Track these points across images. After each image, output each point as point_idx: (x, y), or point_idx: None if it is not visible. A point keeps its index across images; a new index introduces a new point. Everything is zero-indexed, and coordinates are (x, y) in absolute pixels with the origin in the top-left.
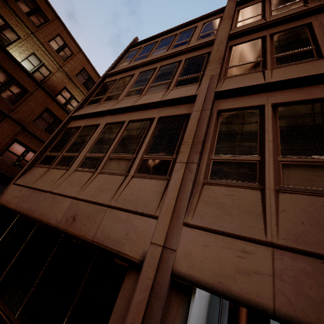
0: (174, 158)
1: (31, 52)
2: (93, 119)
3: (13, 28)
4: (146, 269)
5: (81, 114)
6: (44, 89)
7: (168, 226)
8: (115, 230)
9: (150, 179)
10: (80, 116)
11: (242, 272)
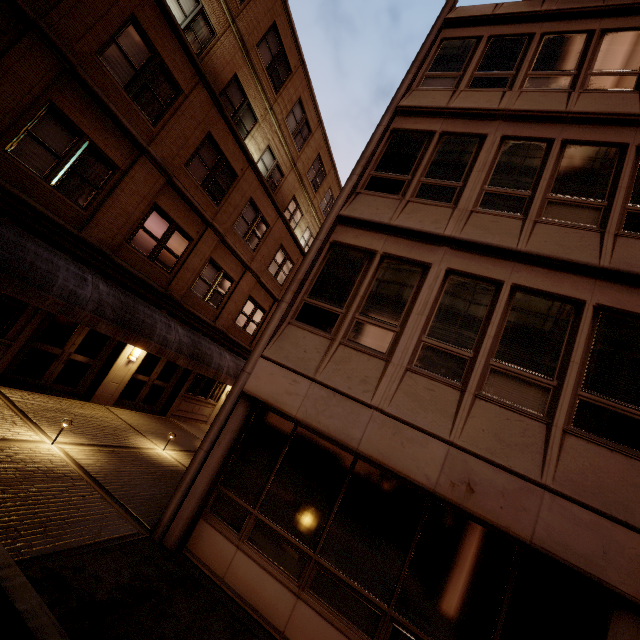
0: None
1: None
2: (404, 243)
3: None
4: None
5: (374, 222)
6: (208, 86)
7: None
8: (576, 538)
9: (610, 452)
10: (368, 224)
11: None
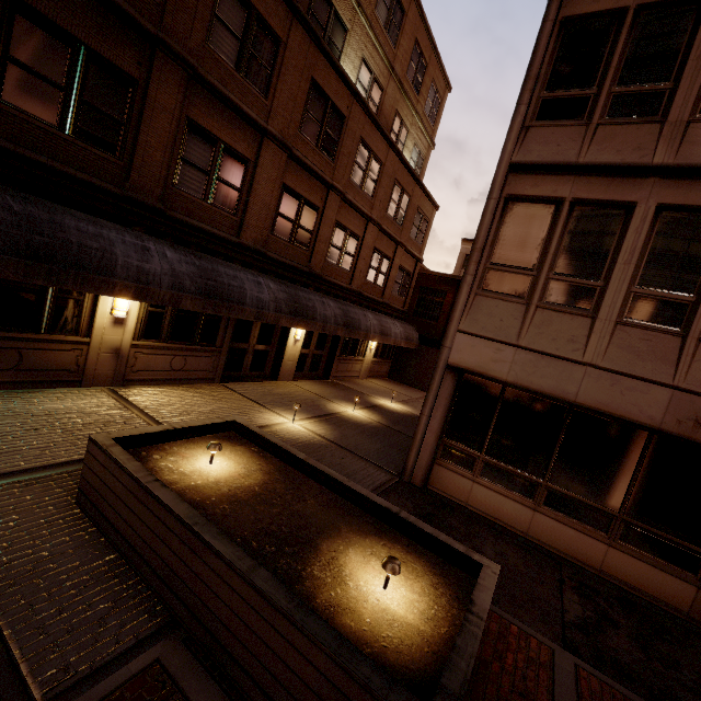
0: None
1: None
2: (597, 182)
3: None
4: None
5: (557, 165)
6: (302, 18)
7: None
8: None
9: None
10: (549, 167)
11: None
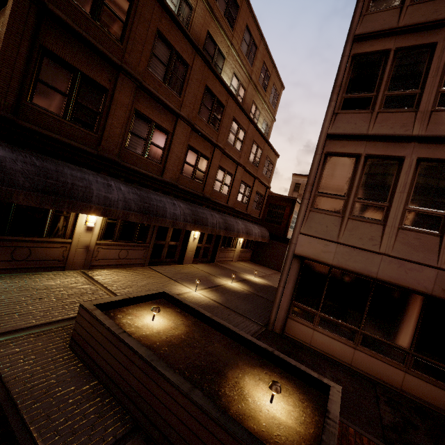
0: None
1: None
2: (380, 145)
3: None
4: None
5: (355, 135)
6: (201, 53)
7: None
8: None
9: None
10: (351, 136)
11: None
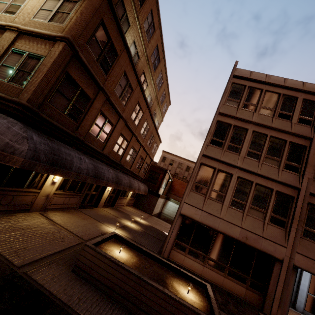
0: (287, 221)
1: (132, 40)
2: (224, 166)
3: (128, 14)
4: (284, 262)
5: (215, 158)
6: (140, 85)
7: (291, 251)
8: (269, 248)
9: (277, 228)
10: (213, 158)
11: (313, 268)
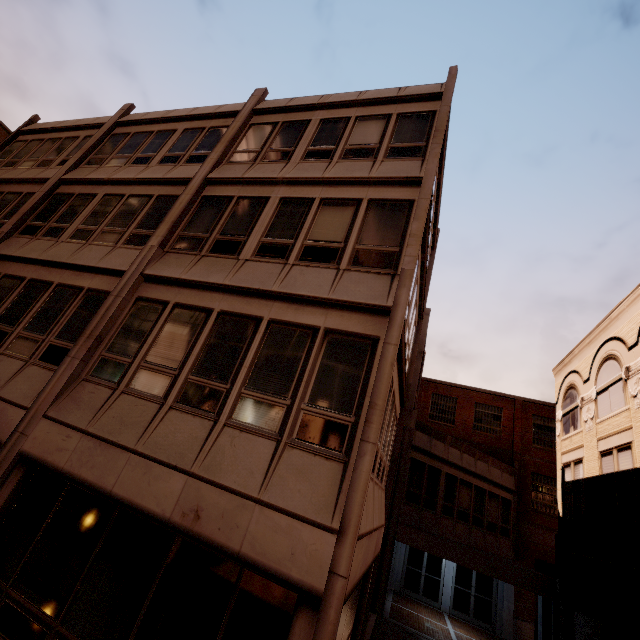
0: None
1: None
2: None
3: None
4: None
5: None
6: None
7: None
8: None
9: None
10: None
11: None
